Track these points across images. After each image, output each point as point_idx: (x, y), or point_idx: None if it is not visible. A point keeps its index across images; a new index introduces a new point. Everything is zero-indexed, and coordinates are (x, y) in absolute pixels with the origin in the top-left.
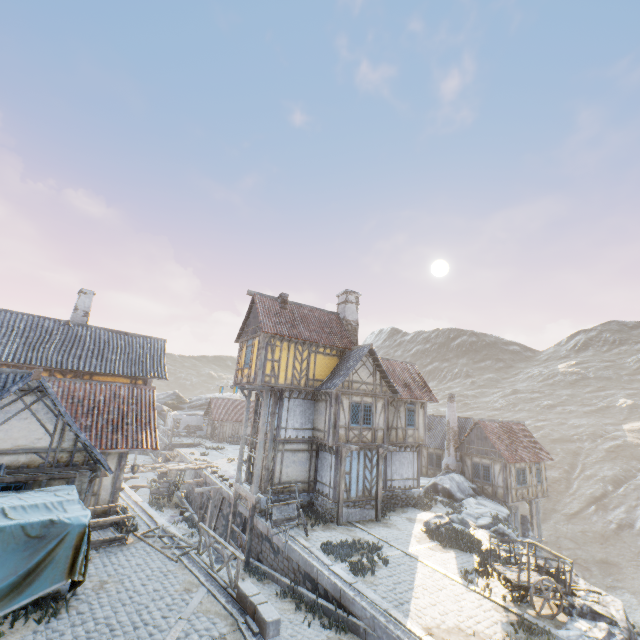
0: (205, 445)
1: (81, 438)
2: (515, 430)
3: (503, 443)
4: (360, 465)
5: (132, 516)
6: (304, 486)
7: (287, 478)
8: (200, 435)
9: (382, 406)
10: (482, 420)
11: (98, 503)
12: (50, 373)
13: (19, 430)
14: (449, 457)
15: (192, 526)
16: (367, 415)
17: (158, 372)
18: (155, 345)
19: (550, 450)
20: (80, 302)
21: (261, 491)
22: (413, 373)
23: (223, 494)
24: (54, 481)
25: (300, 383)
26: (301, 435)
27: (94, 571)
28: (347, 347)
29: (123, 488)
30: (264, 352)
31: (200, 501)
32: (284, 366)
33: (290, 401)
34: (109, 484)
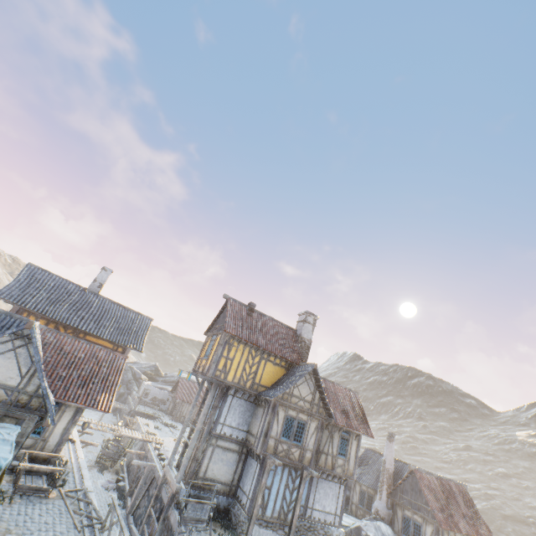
0: (162, 419)
1: (42, 386)
2: (454, 491)
3: (438, 502)
4: (282, 482)
5: (63, 470)
6: (225, 488)
7: (211, 475)
8: (162, 409)
9: (315, 427)
10: (419, 470)
11: (44, 449)
12: (56, 325)
13: (0, 366)
14: (380, 501)
15: (120, 497)
16: (299, 432)
17: (137, 344)
18: (143, 321)
19: (500, 527)
20: (100, 276)
21: (185, 481)
22: (354, 401)
23: (155, 473)
24: (7, 418)
25: (246, 384)
26: (235, 435)
27: (7, 516)
28: (295, 361)
29: (75, 440)
30: (222, 348)
31: (135, 474)
32: (235, 365)
33: (233, 399)
34: (59, 433)
